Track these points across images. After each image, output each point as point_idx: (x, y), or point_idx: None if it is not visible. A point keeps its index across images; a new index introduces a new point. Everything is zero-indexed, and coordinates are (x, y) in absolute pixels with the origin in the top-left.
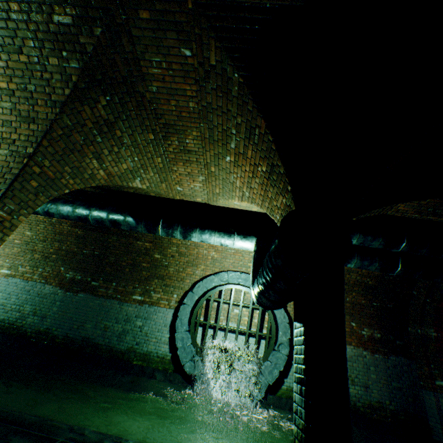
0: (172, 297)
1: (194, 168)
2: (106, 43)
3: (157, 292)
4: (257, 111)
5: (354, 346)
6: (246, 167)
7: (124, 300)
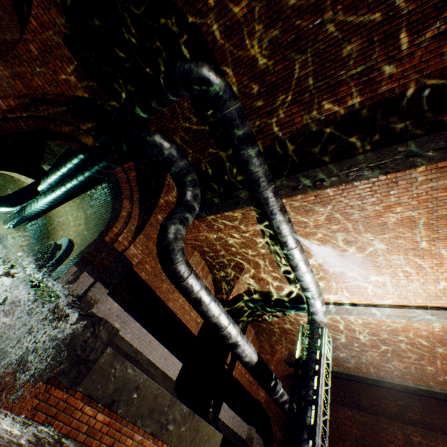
0: None
1: None
2: None
3: None
4: None
5: None
6: None
7: None
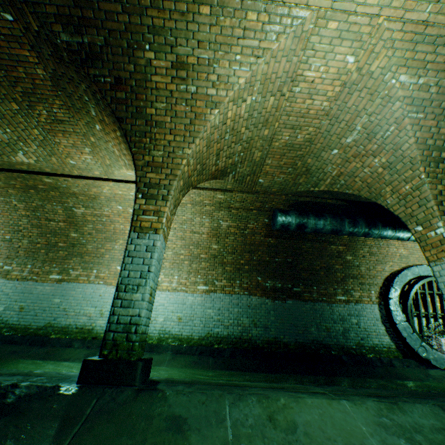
0: (370, 293)
1: None
2: None
3: (356, 291)
4: None
5: None
6: None
7: (330, 301)
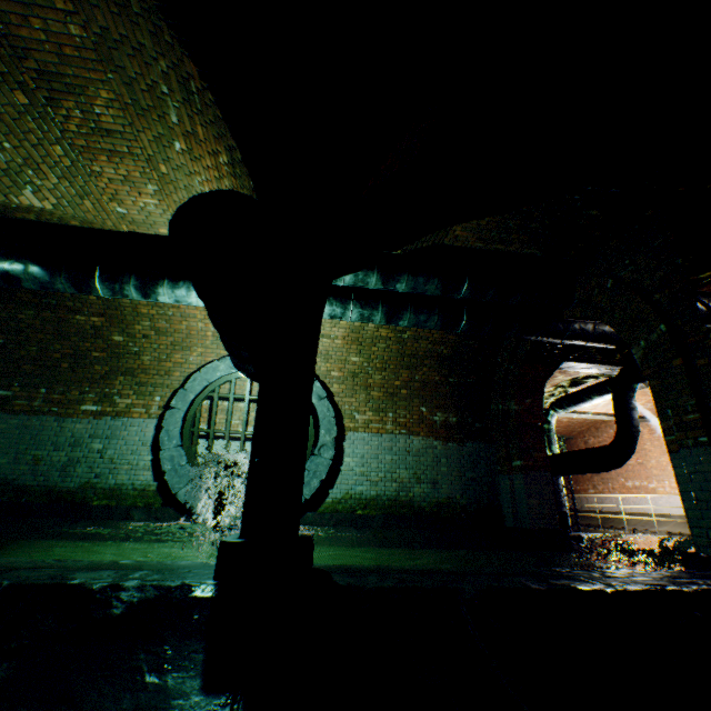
0: (153, 401)
1: (132, 168)
2: None
3: (125, 396)
4: (179, 46)
5: (424, 437)
6: (206, 160)
7: (67, 414)
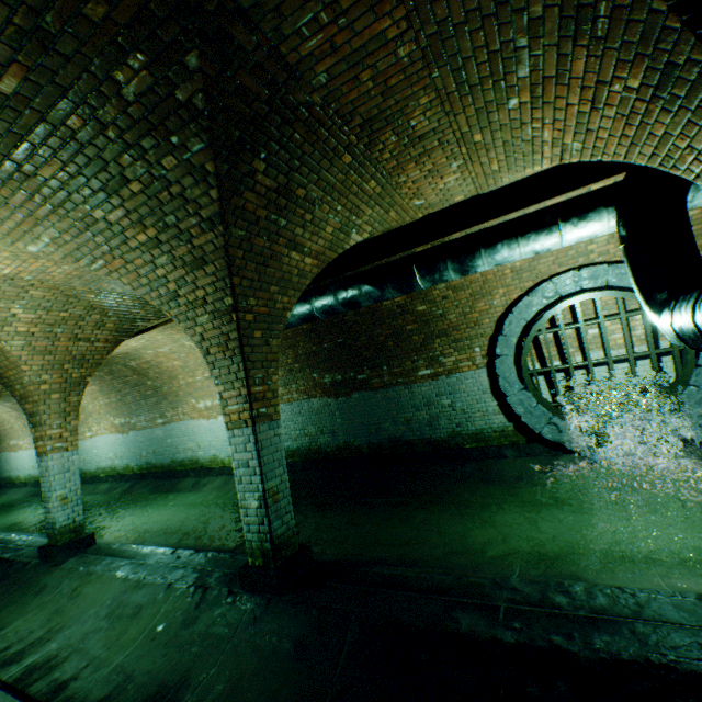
0: (473, 353)
1: (438, 158)
2: (215, 68)
3: (447, 355)
4: None
5: None
6: (567, 98)
7: (410, 381)
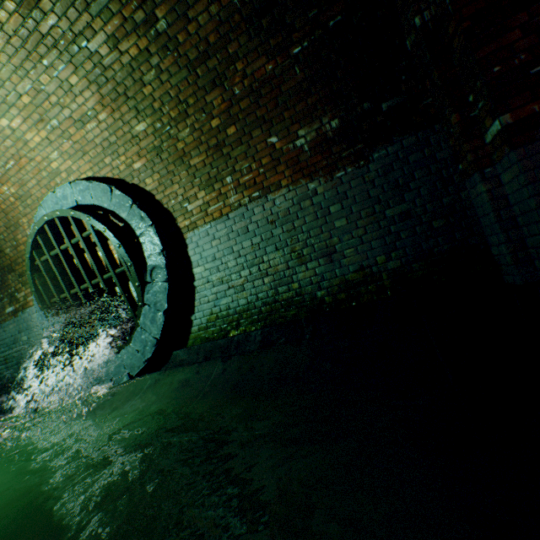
0: None
1: None
2: None
3: (20, 291)
4: None
5: (289, 186)
6: None
7: (3, 320)
